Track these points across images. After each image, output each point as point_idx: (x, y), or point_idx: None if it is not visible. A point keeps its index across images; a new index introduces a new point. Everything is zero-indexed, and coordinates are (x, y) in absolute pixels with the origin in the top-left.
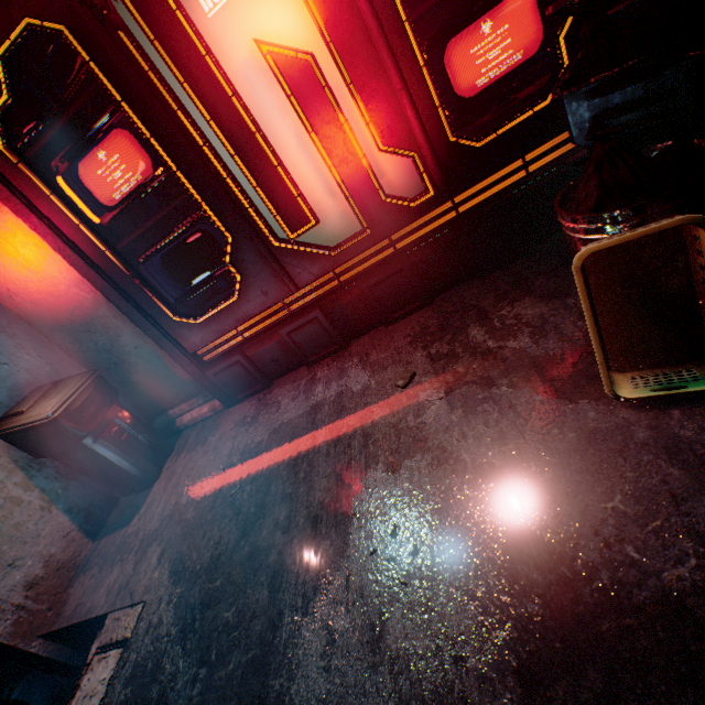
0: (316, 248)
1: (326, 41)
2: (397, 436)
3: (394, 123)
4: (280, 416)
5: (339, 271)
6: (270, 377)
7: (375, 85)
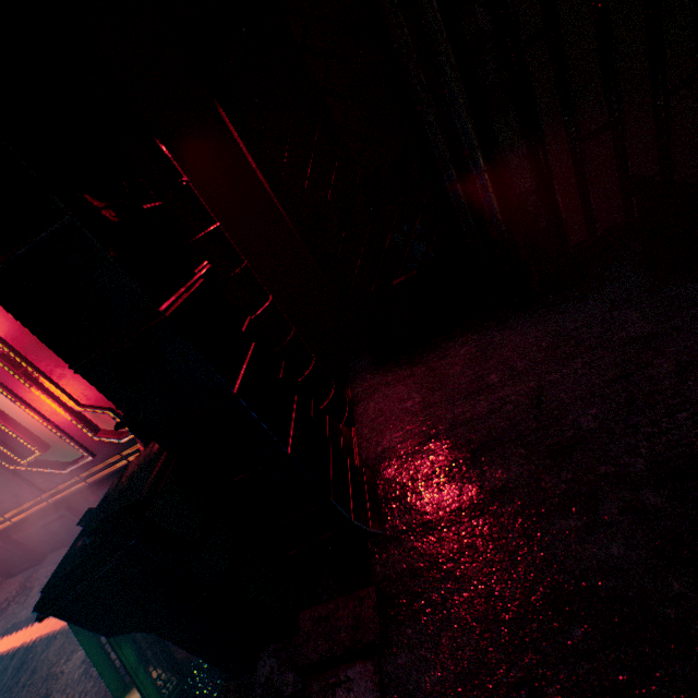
0: (49, 468)
1: (6, 350)
2: (43, 683)
3: (88, 391)
4: (20, 612)
5: (85, 475)
6: (43, 552)
7: (62, 370)
